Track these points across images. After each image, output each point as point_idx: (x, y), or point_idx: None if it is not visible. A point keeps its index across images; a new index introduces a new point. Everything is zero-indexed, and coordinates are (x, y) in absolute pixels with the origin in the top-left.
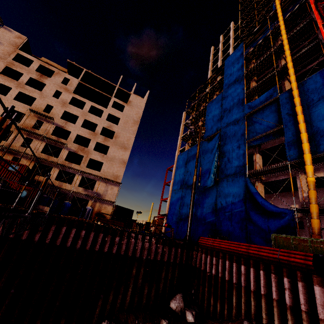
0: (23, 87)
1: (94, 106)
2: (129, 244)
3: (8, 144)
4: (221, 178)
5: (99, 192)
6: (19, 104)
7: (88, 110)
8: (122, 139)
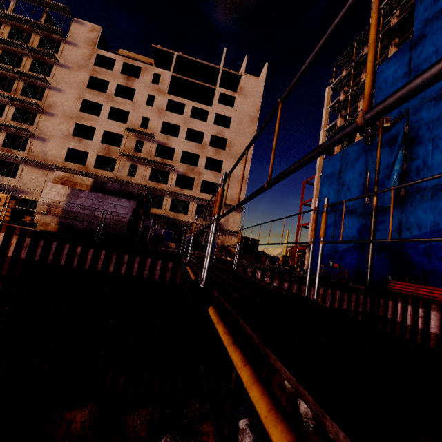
0: (113, 100)
1: (196, 107)
2: (299, 290)
3: (115, 175)
4: (410, 194)
5: (219, 222)
6: (115, 124)
7: (189, 115)
8: (237, 148)
